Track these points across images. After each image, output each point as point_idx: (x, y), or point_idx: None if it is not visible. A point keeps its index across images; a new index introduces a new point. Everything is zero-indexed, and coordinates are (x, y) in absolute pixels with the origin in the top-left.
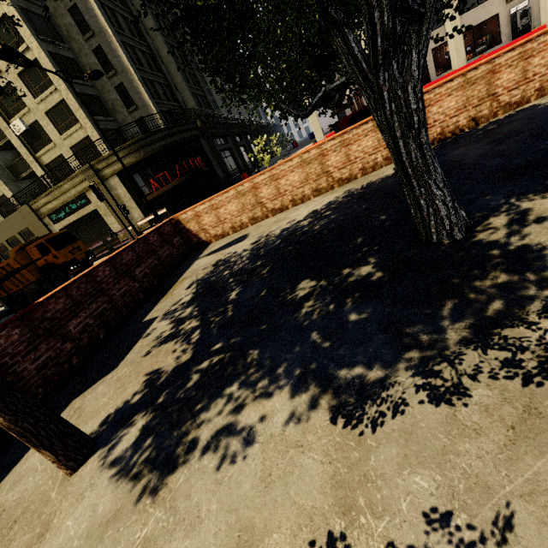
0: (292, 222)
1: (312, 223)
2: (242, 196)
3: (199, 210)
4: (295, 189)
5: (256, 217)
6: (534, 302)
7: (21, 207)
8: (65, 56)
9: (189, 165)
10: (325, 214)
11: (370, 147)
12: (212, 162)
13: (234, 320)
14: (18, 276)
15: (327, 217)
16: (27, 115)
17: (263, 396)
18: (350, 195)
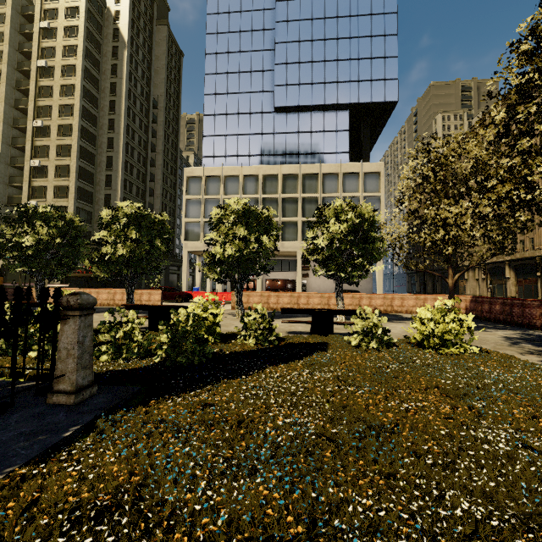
0: None
1: None
2: None
3: None
4: None
5: None
6: None
7: None
8: (88, 190)
9: None
10: None
11: (105, 298)
12: None
13: None
14: None
15: None
16: (43, 202)
17: None
18: None
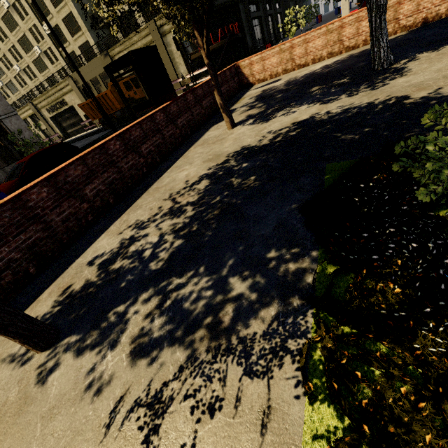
0: (311, 71)
1: (323, 70)
2: (282, 53)
3: (253, 60)
4: (317, 51)
5: (287, 70)
6: (389, 79)
7: (103, 53)
8: None
9: (229, 30)
10: (332, 66)
11: None
12: (245, 29)
13: (282, 100)
14: (110, 104)
15: (333, 67)
16: None
17: (298, 107)
18: (350, 56)
